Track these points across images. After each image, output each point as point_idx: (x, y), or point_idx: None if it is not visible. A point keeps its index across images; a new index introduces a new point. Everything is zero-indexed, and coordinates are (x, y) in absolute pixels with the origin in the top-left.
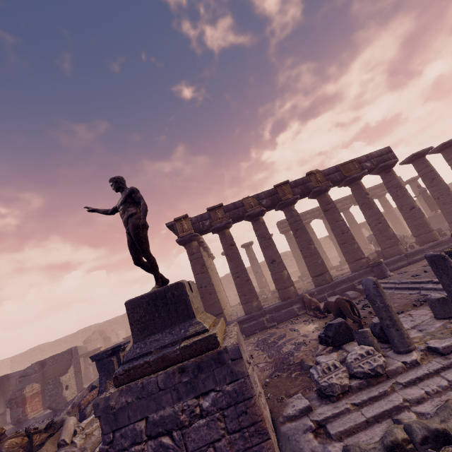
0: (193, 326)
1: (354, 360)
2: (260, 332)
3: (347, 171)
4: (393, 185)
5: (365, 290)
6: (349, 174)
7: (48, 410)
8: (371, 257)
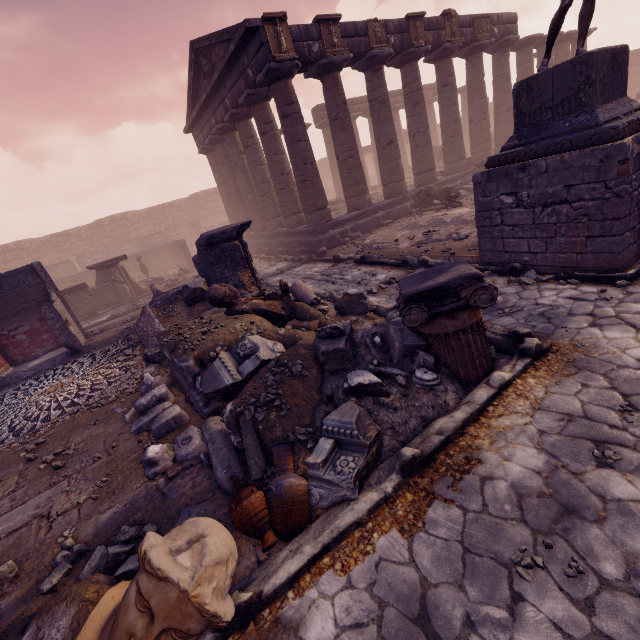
0: (632, 102)
1: None
2: (376, 229)
3: (479, 31)
4: (504, 73)
5: None
6: (480, 37)
7: (30, 364)
8: None
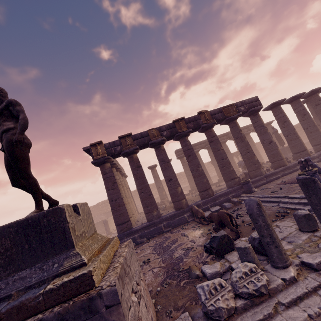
0: (69, 259)
1: (239, 279)
2: (158, 235)
3: (227, 113)
4: (259, 125)
5: (248, 210)
6: (228, 115)
7: None
8: (241, 177)
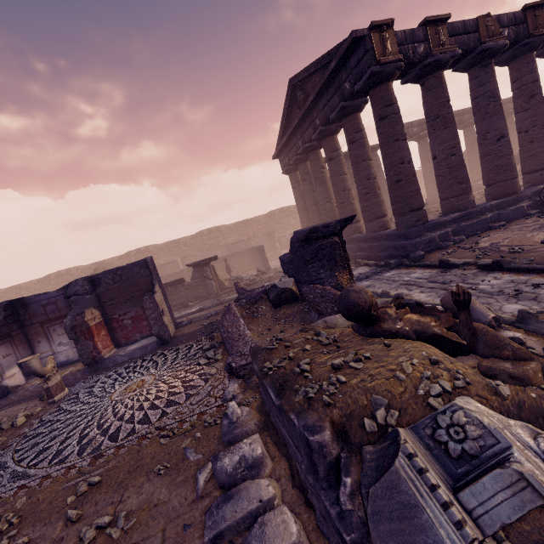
0: None
1: None
2: (484, 233)
3: None
4: None
5: None
6: None
7: (128, 347)
8: None
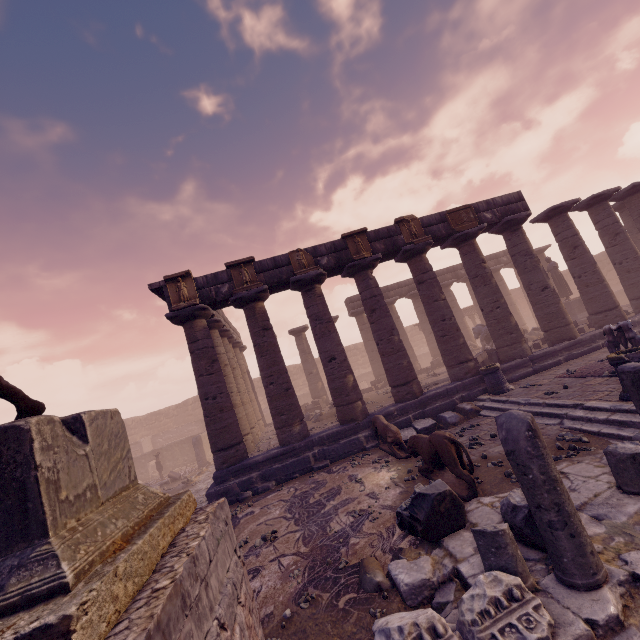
0: (25, 571)
1: (481, 618)
2: (301, 476)
3: (457, 223)
4: (521, 251)
5: (506, 441)
6: (459, 228)
7: None
8: (480, 359)
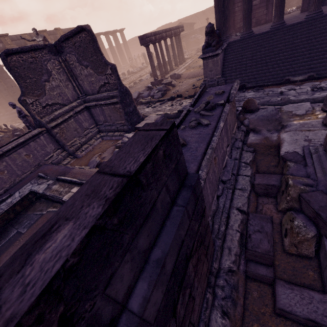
0: None
1: None
2: None
3: None
4: None
5: None
6: None
7: None
8: None
